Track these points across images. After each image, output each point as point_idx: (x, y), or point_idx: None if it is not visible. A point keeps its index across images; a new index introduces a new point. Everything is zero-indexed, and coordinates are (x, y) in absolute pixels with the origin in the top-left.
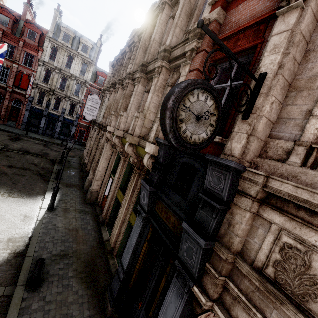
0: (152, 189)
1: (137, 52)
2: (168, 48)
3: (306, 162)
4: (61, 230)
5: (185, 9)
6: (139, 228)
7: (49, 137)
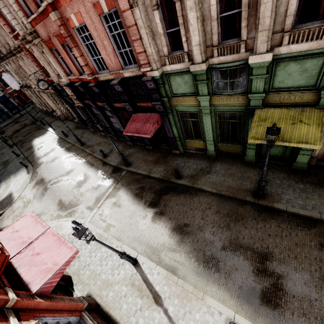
0: (59, 96)
1: None
2: (14, 48)
3: (60, 78)
4: (63, 130)
5: None
6: (69, 107)
7: (10, 118)
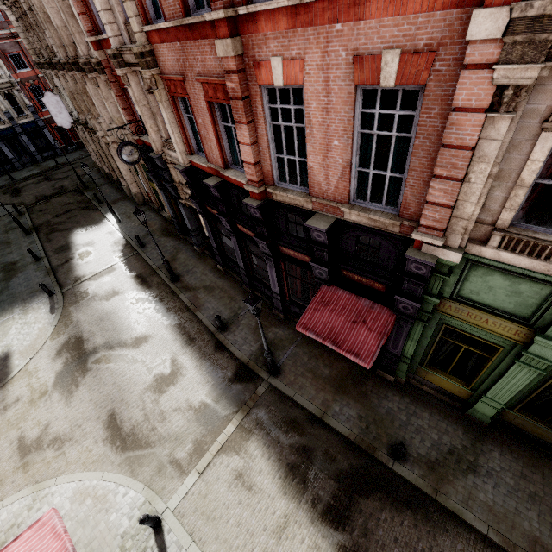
0: (152, 174)
1: (47, 29)
2: (86, 62)
3: (168, 147)
4: (137, 227)
5: (66, 12)
6: (164, 195)
7: (36, 166)
